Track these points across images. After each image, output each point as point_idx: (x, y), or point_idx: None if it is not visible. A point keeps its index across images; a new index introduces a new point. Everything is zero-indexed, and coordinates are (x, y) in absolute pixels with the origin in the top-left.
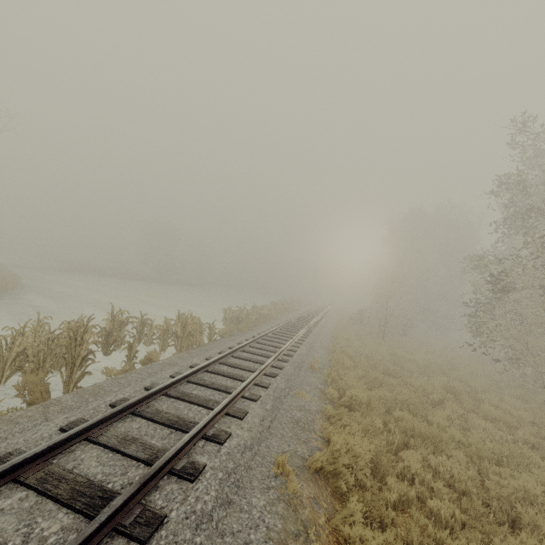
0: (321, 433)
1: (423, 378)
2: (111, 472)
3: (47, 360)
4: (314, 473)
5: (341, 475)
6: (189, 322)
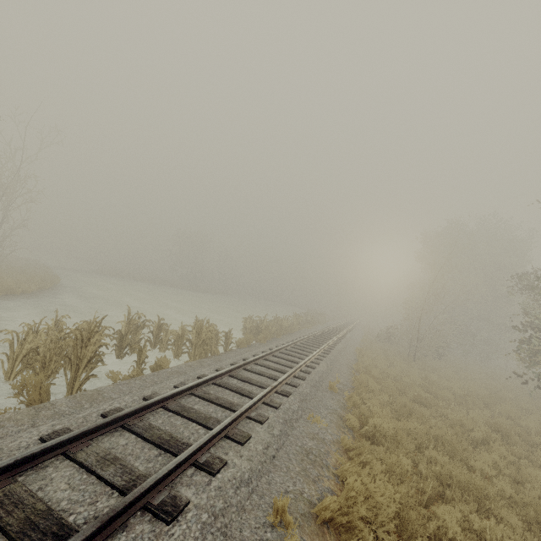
0: (335, 469)
1: (461, 410)
2: (79, 499)
3: (53, 360)
4: (322, 524)
5: (356, 531)
6: (204, 329)
